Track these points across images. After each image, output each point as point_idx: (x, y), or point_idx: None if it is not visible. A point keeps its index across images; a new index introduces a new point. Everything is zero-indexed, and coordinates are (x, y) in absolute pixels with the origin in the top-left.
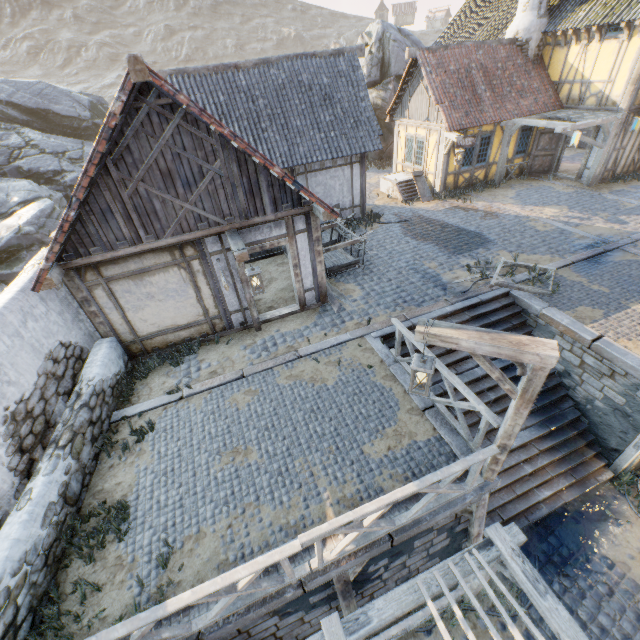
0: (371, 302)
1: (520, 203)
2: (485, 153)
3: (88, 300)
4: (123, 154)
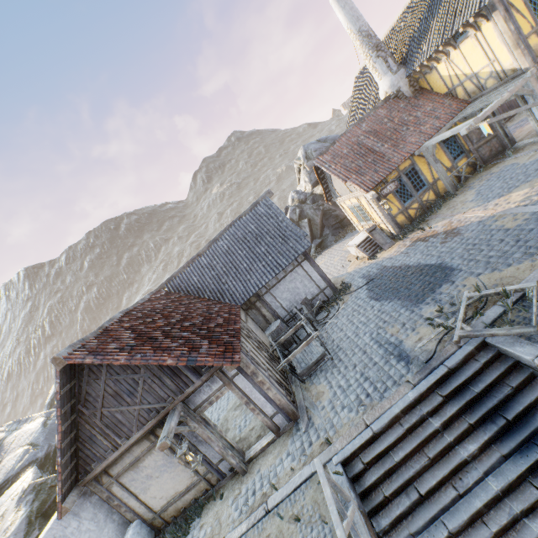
0: (336, 406)
1: (481, 202)
2: (419, 180)
3: (111, 496)
4: (86, 397)
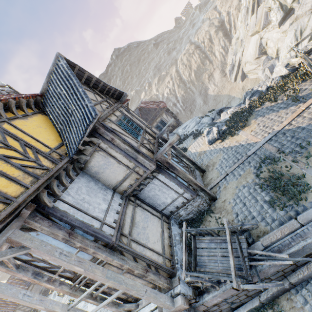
0: None
1: None
2: None
3: None
4: None
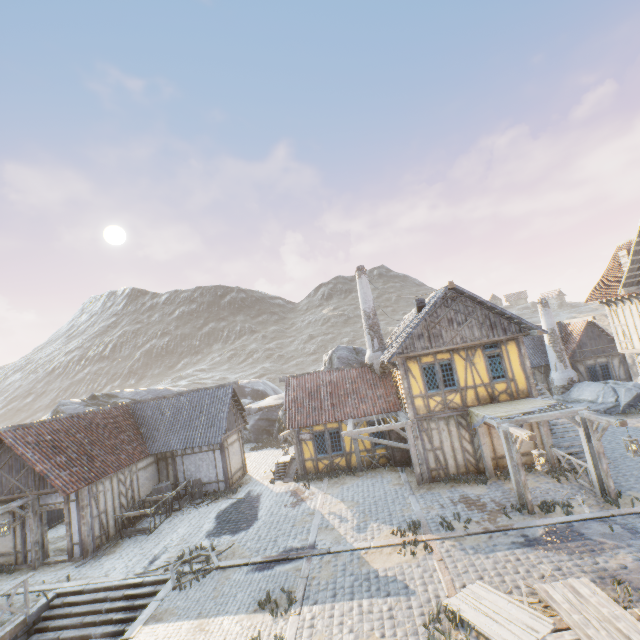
0: (103, 564)
1: (337, 494)
2: (339, 443)
3: None
4: None
